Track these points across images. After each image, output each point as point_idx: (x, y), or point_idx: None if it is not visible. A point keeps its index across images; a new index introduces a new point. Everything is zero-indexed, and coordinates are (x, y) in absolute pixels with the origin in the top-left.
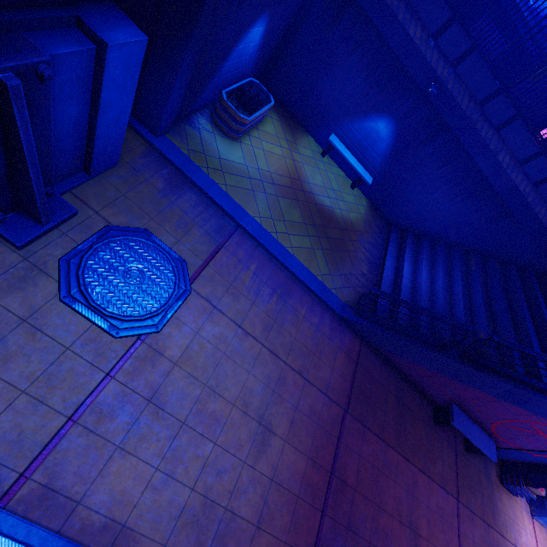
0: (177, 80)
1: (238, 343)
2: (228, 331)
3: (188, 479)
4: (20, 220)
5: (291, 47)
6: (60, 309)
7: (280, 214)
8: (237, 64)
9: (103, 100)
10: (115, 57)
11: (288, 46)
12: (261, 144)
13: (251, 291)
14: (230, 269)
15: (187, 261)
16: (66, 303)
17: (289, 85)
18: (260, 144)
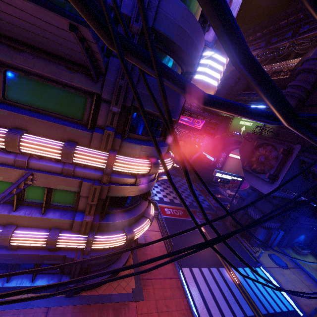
0: (286, 239)
1: (300, 282)
2: (298, 279)
3: (289, 287)
4: (263, 247)
5: (315, 242)
6: (268, 257)
7: (314, 273)
8: (298, 241)
9: (277, 237)
10: (280, 233)
11: (314, 242)
12: (307, 259)
13: (304, 278)
14: (298, 272)
15: (287, 265)
16: (269, 257)
17: (316, 251)
18: (307, 259)
